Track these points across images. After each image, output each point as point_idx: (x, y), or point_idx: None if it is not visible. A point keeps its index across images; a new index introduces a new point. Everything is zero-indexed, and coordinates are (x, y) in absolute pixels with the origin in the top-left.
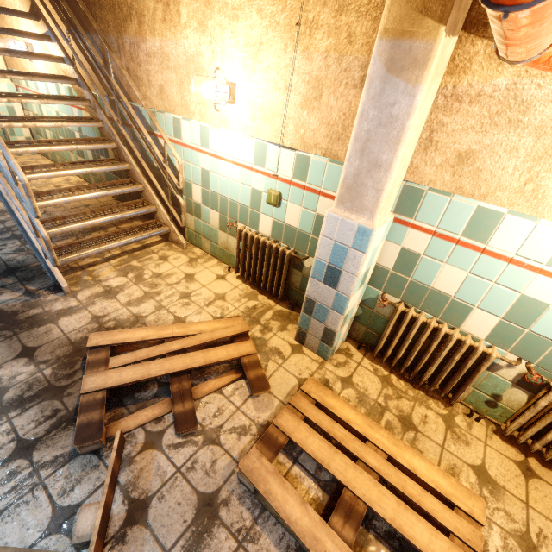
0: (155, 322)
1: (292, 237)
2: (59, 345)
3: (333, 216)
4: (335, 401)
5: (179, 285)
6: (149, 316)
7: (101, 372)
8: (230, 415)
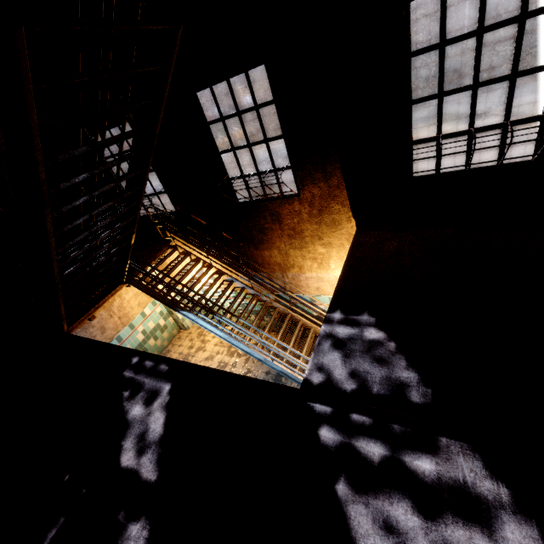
0: None
1: None
2: None
3: None
4: None
5: None
6: None
7: None
8: None
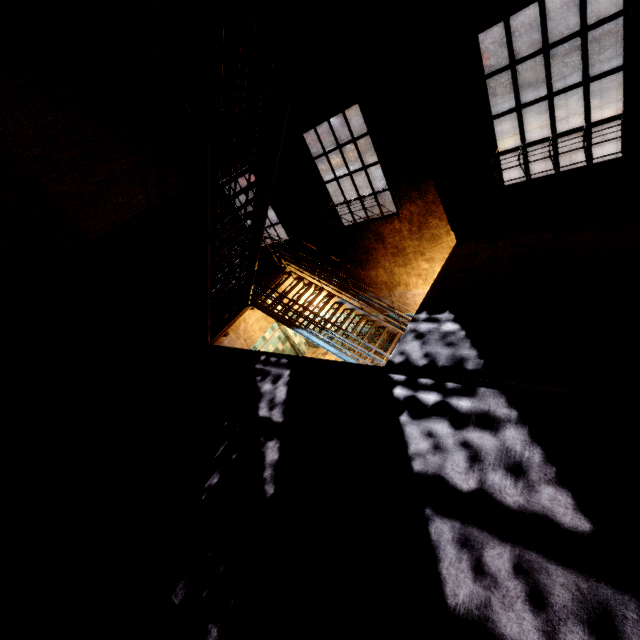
0: None
1: None
2: None
3: None
4: None
5: None
6: None
7: None
8: None
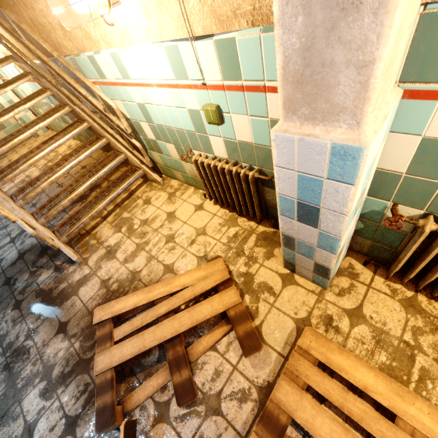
0: (148, 276)
1: (251, 154)
2: (81, 316)
3: (283, 137)
4: (343, 359)
5: (163, 228)
6: (143, 270)
7: (107, 349)
8: (228, 376)
